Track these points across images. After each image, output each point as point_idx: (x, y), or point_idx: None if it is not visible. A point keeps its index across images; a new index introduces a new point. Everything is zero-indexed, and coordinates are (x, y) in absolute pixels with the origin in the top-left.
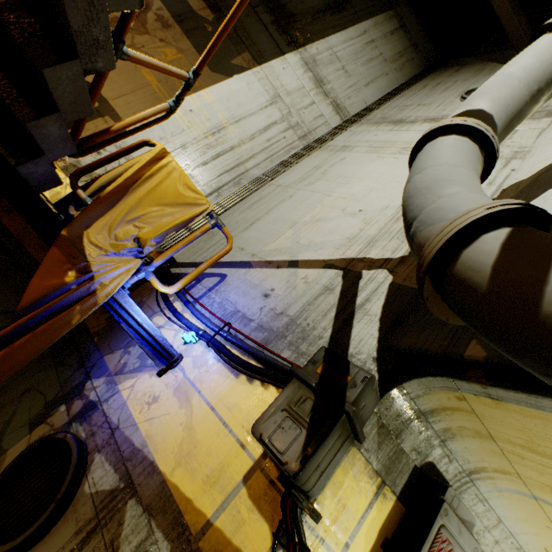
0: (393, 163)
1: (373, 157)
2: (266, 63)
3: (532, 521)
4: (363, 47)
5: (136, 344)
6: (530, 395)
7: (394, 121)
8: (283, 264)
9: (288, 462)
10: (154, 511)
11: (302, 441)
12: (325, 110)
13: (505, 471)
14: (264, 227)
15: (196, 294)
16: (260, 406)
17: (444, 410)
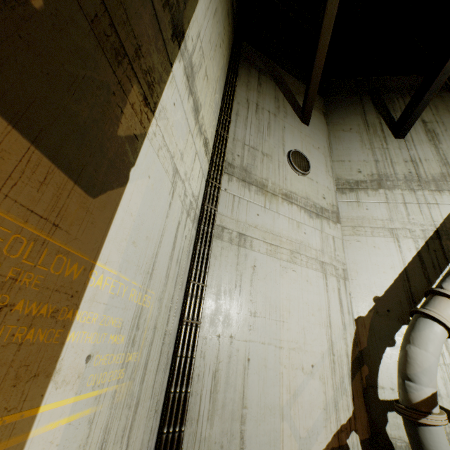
0: (297, 281)
1: (278, 266)
2: (159, 102)
3: None
4: (213, 22)
5: None
6: None
7: (259, 184)
8: None
9: None
10: None
11: None
12: (201, 158)
13: None
14: (259, 434)
15: None
16: None
17: None
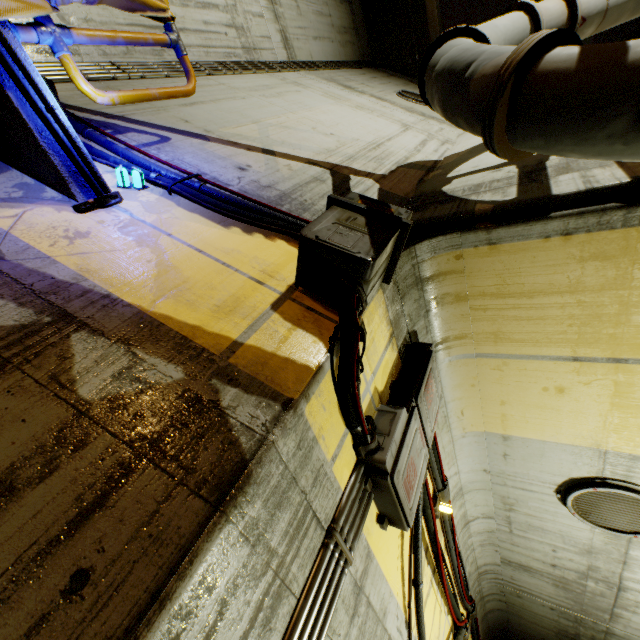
0: (353, 113)
1: (331, 101)
2: None
3: (463, 385)
4: None
5: (3, 172)
6: (527, 225)
7: (344, 85)
8: (255, 149)
9: (361, 252)
10: (135, 341)
11: (368, 241)
12: (274, 35)
13: (463, 335)
14: (214, 111)
15: (120, 144)
16: (270, 253)
17: (438, 277)
